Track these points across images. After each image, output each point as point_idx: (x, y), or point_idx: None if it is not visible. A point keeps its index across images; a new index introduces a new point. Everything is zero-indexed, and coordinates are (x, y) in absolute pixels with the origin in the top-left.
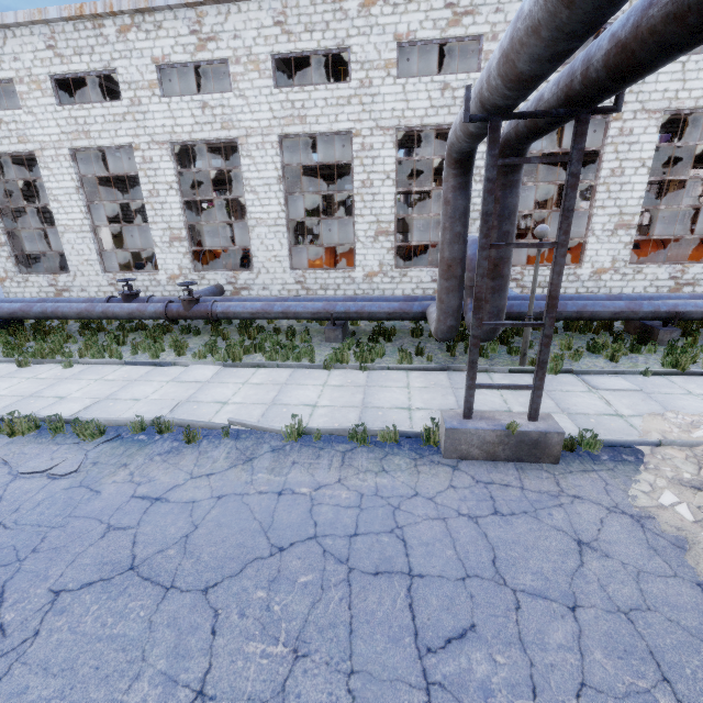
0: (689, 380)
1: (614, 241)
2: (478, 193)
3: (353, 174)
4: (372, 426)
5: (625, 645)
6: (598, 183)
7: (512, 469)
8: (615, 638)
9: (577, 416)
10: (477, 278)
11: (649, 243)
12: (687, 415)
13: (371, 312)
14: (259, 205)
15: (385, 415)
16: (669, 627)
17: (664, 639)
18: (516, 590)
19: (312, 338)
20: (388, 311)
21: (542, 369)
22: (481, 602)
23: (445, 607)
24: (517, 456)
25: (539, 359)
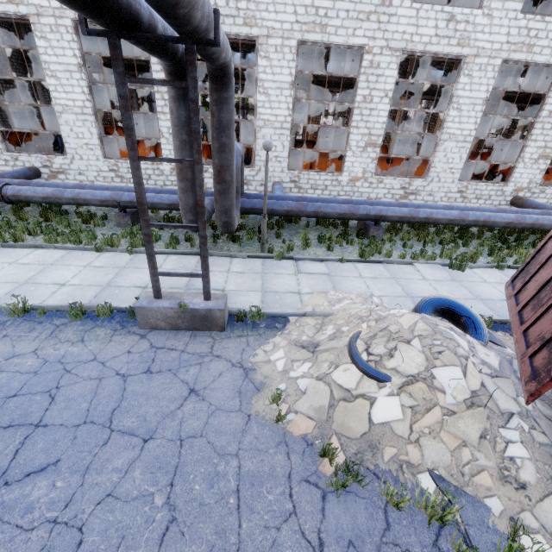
0: (367, 266)
1: (365, 156)
2: (262, 104)
3: (152, 71)
4: (101, 303)
5: (163, 463)
6: (354, 107)
7: (187, 336)
8: (160, 459)
9: (269, 294)
10: (135, 185)
11: (399, 159)
12: (342, 293)
13: (154, 203)
14: (63, 92)
15: (119, 293)
16: (204, 447)
17: (193, 456)
18: (114, 430)
19: (108, 223)
20: (168, 203)
21: (205, 262)
22: (79, 442)
23: (46, 449)
24: (194, 326)
25: (201, 254)
